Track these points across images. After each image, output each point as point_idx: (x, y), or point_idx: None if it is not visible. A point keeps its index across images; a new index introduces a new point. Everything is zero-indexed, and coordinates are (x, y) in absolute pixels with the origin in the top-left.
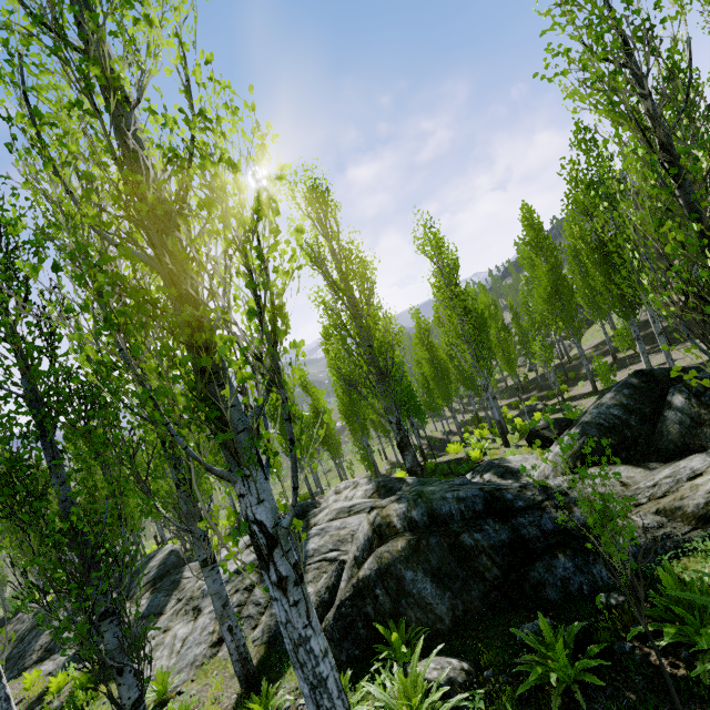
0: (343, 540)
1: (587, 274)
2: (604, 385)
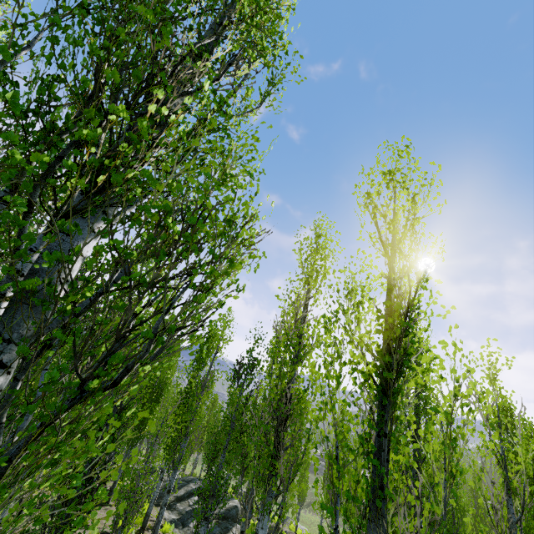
0: None
1: None
2: None
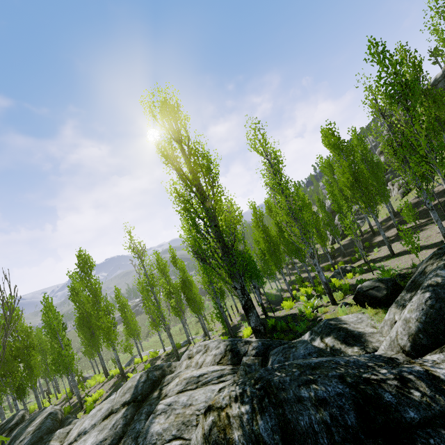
0: (187, 423)
1: (372, 171)
2: (409, 248)
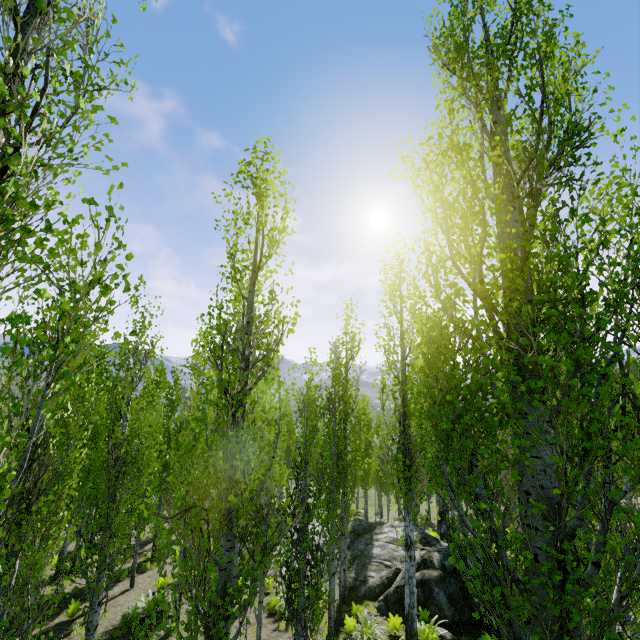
0: (395, 558)
1: None
2: None
